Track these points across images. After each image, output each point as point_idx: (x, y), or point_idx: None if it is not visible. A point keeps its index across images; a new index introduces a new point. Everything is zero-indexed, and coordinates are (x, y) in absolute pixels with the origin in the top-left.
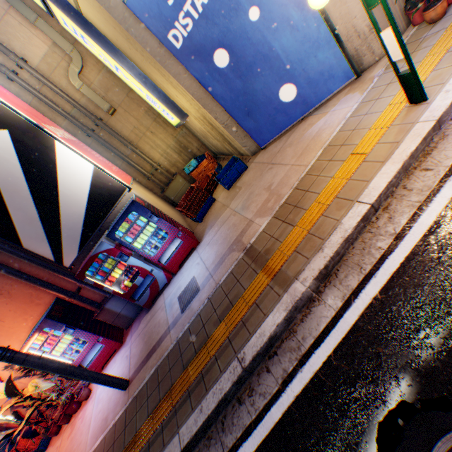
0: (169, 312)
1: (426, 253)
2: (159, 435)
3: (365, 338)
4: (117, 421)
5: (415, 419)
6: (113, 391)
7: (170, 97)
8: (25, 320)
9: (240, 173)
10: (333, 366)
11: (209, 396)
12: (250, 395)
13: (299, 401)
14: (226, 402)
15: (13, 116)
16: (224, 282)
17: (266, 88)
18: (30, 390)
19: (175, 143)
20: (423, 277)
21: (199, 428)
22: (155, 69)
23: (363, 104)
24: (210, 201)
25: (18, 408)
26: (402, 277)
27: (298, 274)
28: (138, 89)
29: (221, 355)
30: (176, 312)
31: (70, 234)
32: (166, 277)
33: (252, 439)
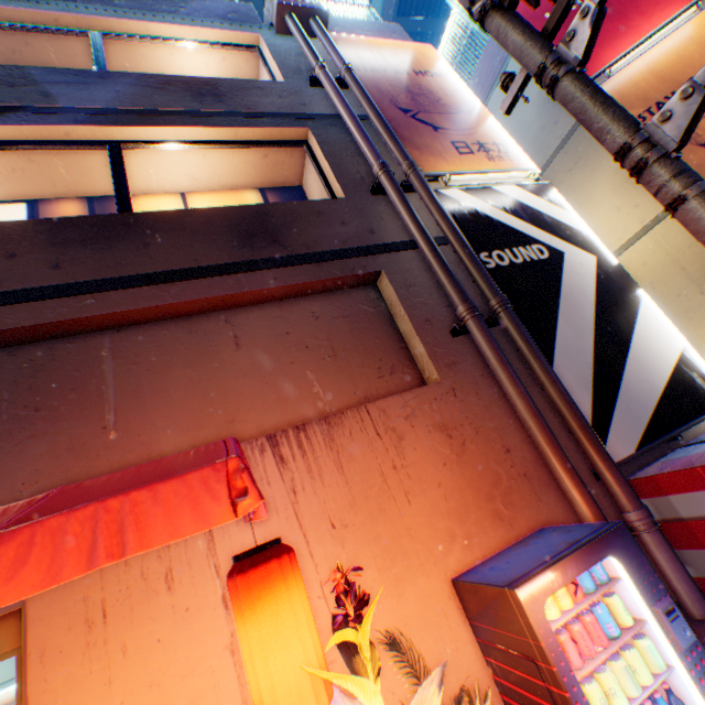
0: None
1: None
2: None
3: None
4: None
5: None
6: None
7: None
8: (444, 538)
9: None
10: None
11: None
12: None
13: None
14: None
15: (604, 252)
16: None
17: None
18: None
19: None
20: None
21: None
22: None
23: None
24: None
25: None
26: None
27: None
28: None
29: None
30: None
31: (629, 405)
32: None
33: None
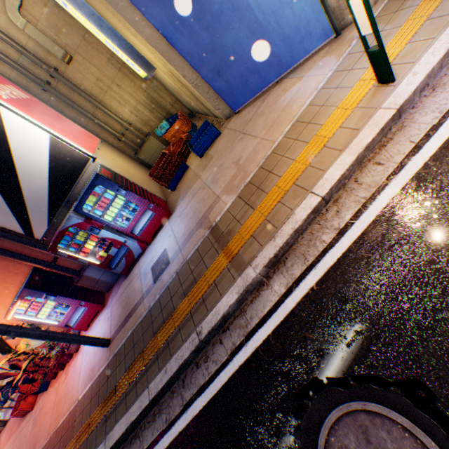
0: (143, 281)
1: (360, 252)
2: (134, 387)
3: (298, 323)
4: (102, 372)
5: (321, 392)
6: (98, 347)
7: (133, 45)
8: (7, 288)
9: (213, 140)
10: (270, 344)
11: (172, 361)
12: (205, 361)
13: (242, 370)
14: (186, 366)
15: None
16: (191, 259)
17: (237, 44)
18: (22, 347)
19: (146, 99)
20: (352, 275)
21: (164, 385)
22: (108, 11)
23: (336, 74)
24: (183, 169)
25: (14, 362)
26: (336, 273)
27: (252, 260)
28: (95, 32)
29: (184, 327)
30: (149, 282)
31: (37, 207)
32: (140, 247)
33: (204, 395)
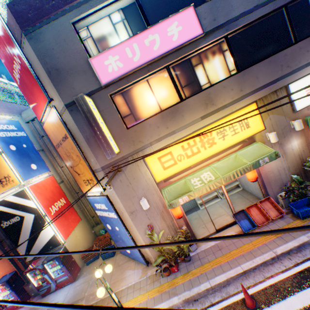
0: None
1: None
2: None
3: None
4: None
5: None
6: None
7: None
8: (3, 271)
9: (110, 256)
10: None
11: None
12: None
13: None
14: None
15: (39, 211)
16: None
17: (121, 242)
18: None
19: None
20: None
21: None
22: None
23: (133, 286)
24: (96, 257)
25: None
26: None
27: None
28: None
29: None
30: None
31: (35, 250)
32: (55, 287)
33: None
